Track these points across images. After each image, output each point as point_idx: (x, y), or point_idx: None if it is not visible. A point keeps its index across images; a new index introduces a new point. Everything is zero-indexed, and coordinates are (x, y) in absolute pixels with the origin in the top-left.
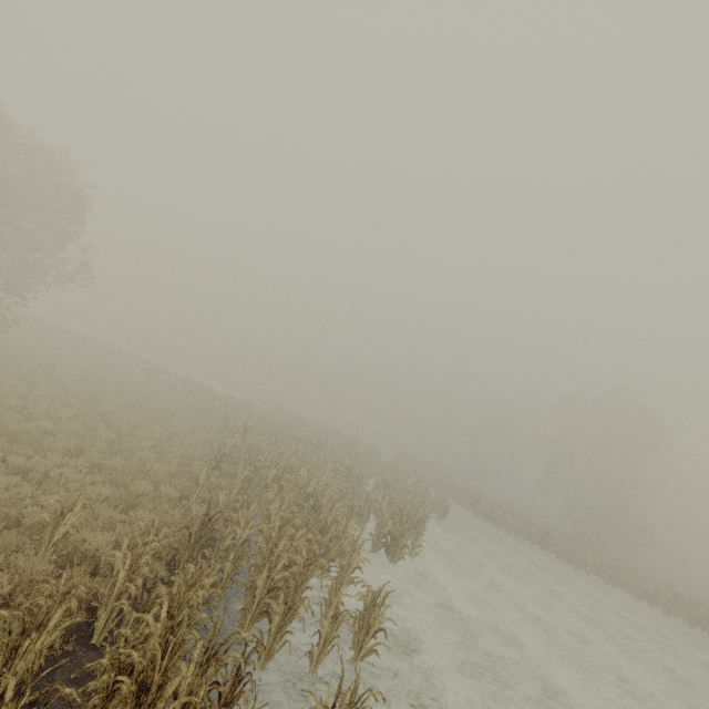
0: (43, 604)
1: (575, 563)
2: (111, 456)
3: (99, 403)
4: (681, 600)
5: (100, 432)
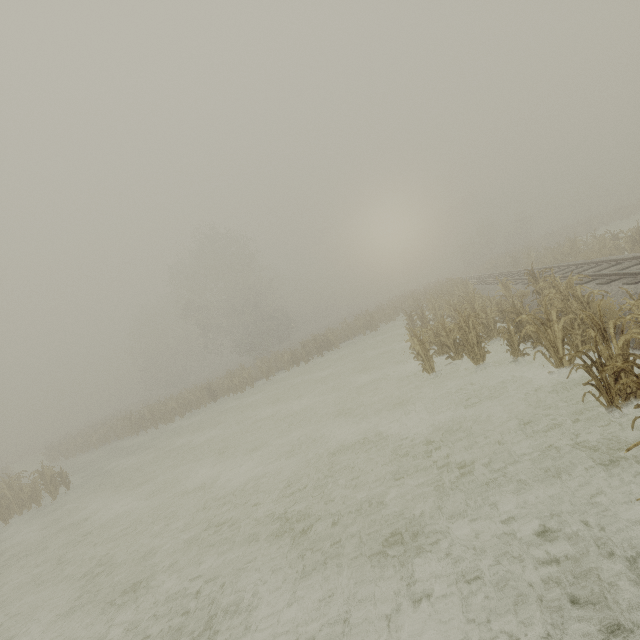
0: None
1: (239, 387)
2: None
3: None
4: (309, 345)
5: None
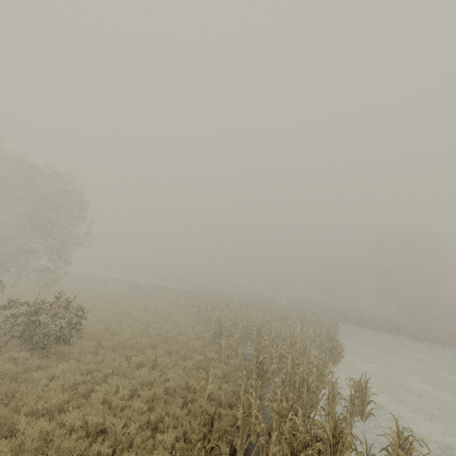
0: (240, 424)
1: (421, 339)
2: (171, 344)
3: (131, 314)
4: None
5: (150, 331)
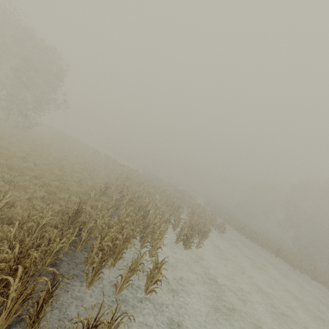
0: None
1: (294, 266)
2: (53, 181)
3: (62, 161)
4: None
5: (55, 171)
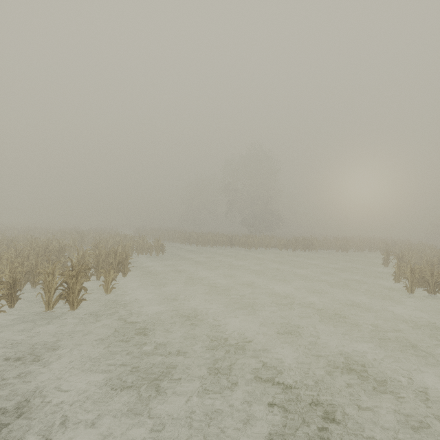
0: None
1: (249, 246)
2: None
3: None
4: (298, 241)
5: None
